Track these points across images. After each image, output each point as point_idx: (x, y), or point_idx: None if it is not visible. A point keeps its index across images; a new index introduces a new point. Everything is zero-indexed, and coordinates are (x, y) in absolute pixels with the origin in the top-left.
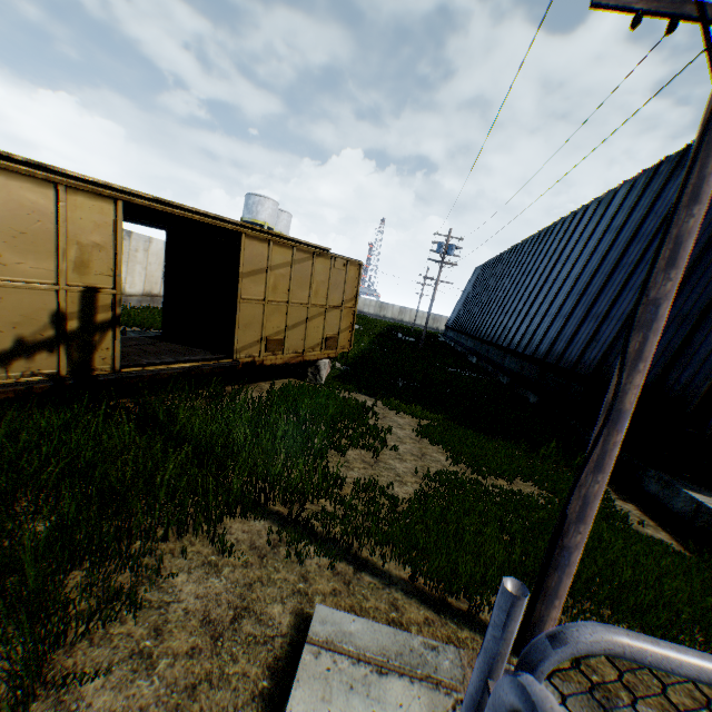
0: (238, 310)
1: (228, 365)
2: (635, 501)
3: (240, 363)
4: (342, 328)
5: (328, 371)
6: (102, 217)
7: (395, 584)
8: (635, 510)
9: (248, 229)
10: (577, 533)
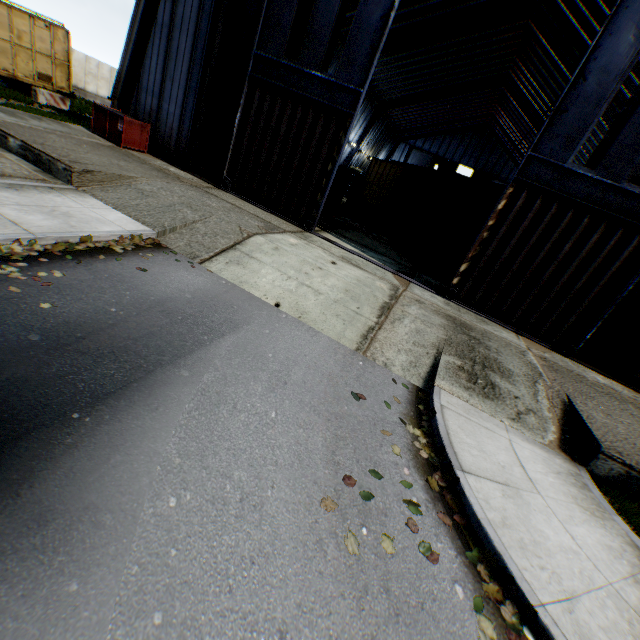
0: None
1: None
2: None
3: None
4: (58, 75)
5: (63, 106)
6: None
7: None
8: None
9: None
10: None
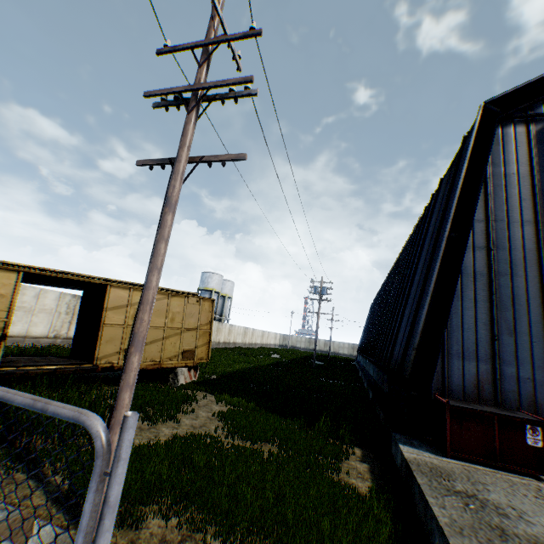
0: (101, 331)
1: (88, 368)
2: (378, 462)
3: (101, 367)
4: (199, 344)
5: (193, 378)
6: (10, 280)
7: (46, 486)
8: (366, 467)
9: (114, 282)
10: (114, 417)
